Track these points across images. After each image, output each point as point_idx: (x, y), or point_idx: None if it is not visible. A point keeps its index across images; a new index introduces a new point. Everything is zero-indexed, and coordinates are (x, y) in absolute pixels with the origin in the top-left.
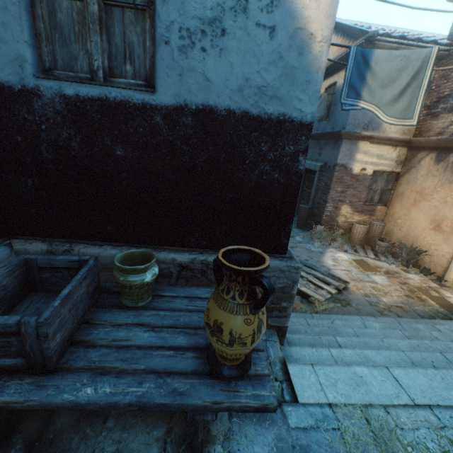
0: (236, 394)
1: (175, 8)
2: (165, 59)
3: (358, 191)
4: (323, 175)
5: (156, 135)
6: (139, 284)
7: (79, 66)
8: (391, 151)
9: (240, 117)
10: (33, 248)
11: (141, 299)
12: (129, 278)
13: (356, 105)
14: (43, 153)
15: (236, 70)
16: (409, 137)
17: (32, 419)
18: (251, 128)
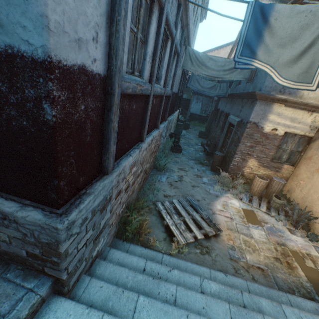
0: None
1: None
2: None
3: (267, 148)
4: (238, 129)
5: None
6: None
7: None
8: (306, 116)
9: None
10: None
11: None
12: None
13: (250, 64)
14: None
15: None
16: None
17: None
18: None
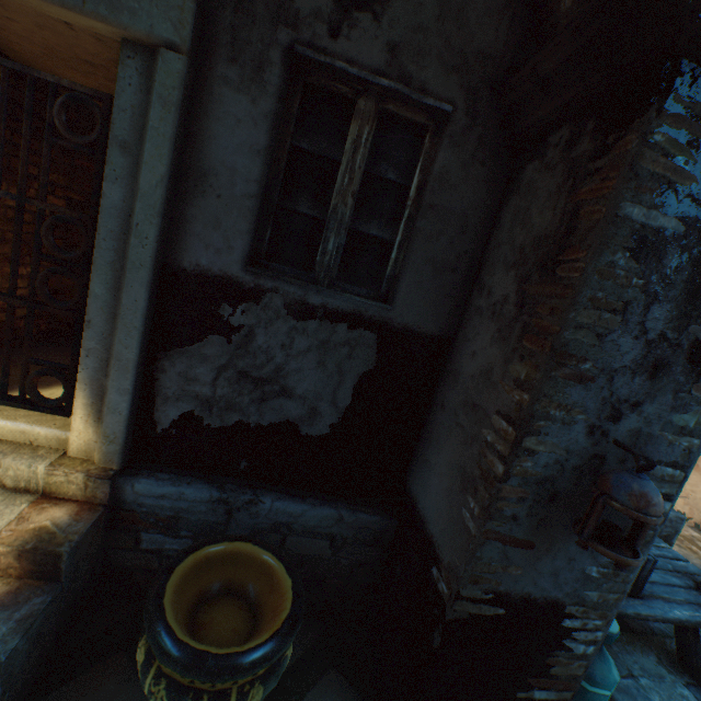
0: None
1: None
2: None
3: None
4: None
5: None
6: None
7: None
8: None
9: None
10: None
11: None
12: None
13: None
14: None
15: None
16: None
17: None
18: None
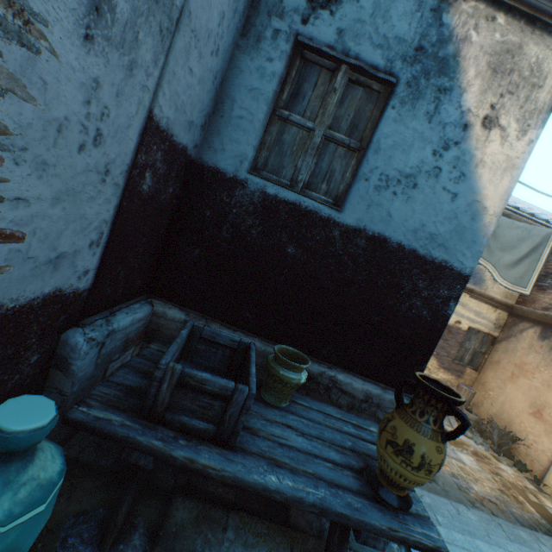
0: (407, 527)
1: (383, 159)
2: (360, 190)
3: (448, 344)
4: None
5: (328, 245)
6: (295, 382)
7: (283, 173)
8: (490, 311)
9: (407, 253)
10: (172, 314)
11: (285, 399)
12: (288, 374)
13: None
14: (222, 231)
15: (416, 215)
16: (511, 302)
17: (146, 504)
18: (414, 264)
